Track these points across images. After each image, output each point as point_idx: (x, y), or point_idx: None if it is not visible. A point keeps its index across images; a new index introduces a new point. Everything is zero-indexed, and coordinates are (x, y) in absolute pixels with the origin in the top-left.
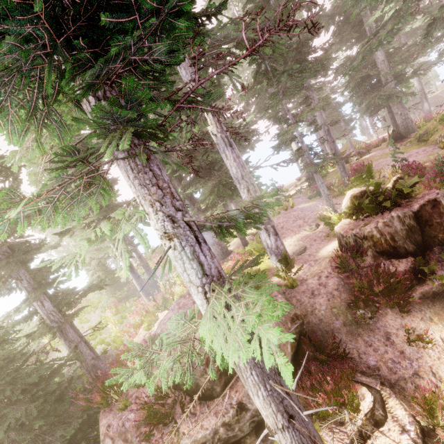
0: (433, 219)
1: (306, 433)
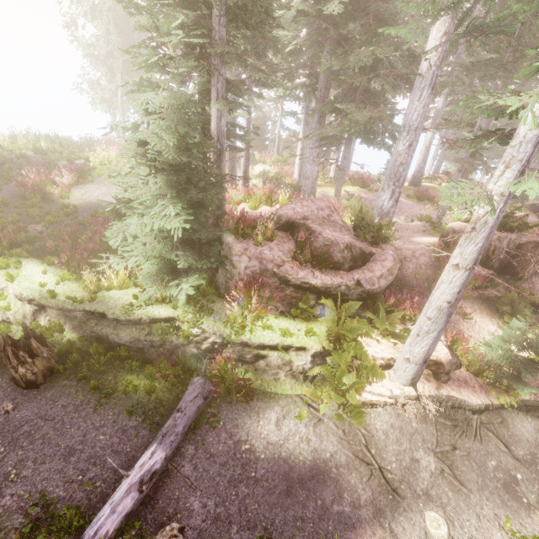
0: (525, 255)
1: (469, 279)
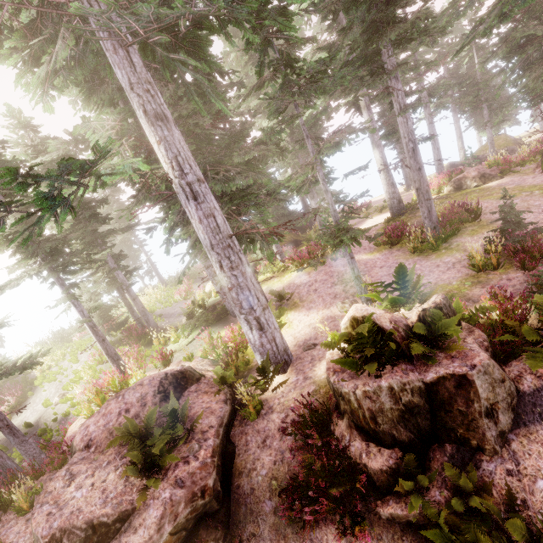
0: (454, 404)
1: None
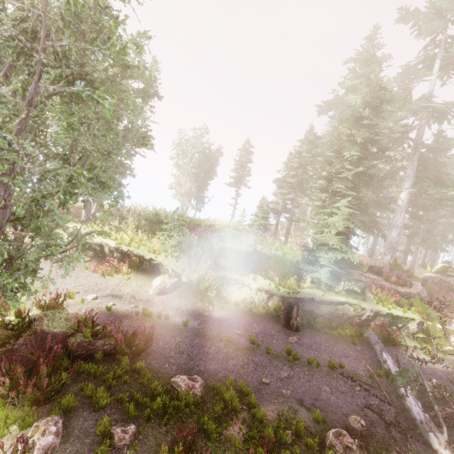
0: None
1: None
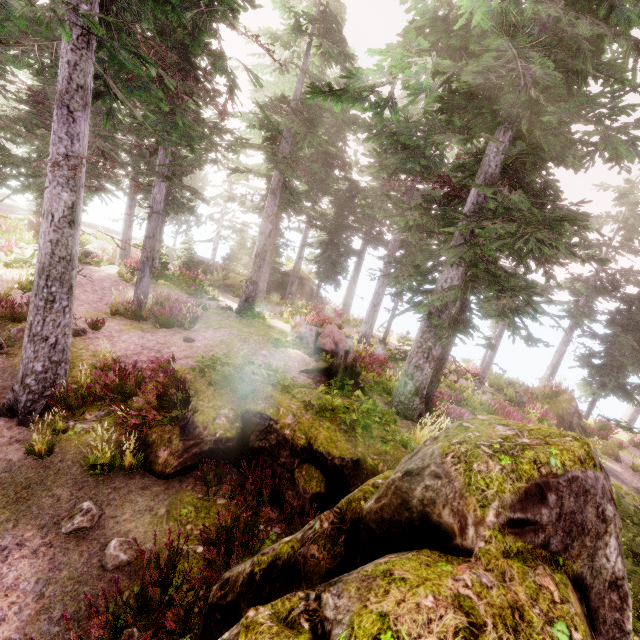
0: None
1: None
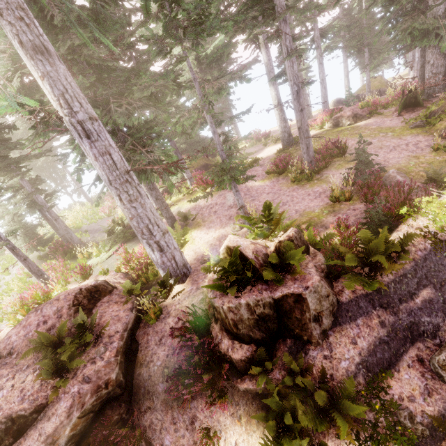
0: (293, 313)
1: None
